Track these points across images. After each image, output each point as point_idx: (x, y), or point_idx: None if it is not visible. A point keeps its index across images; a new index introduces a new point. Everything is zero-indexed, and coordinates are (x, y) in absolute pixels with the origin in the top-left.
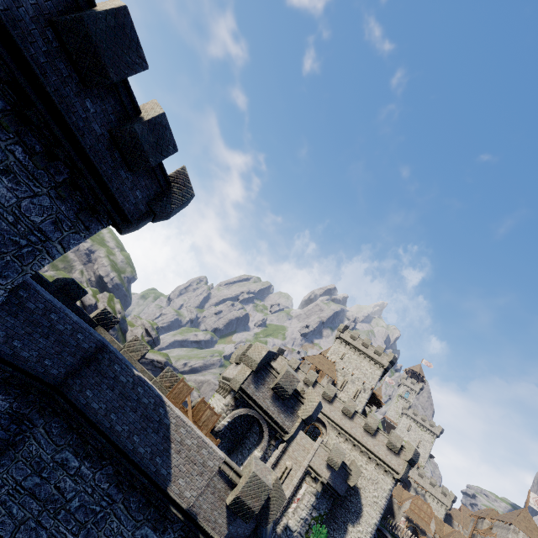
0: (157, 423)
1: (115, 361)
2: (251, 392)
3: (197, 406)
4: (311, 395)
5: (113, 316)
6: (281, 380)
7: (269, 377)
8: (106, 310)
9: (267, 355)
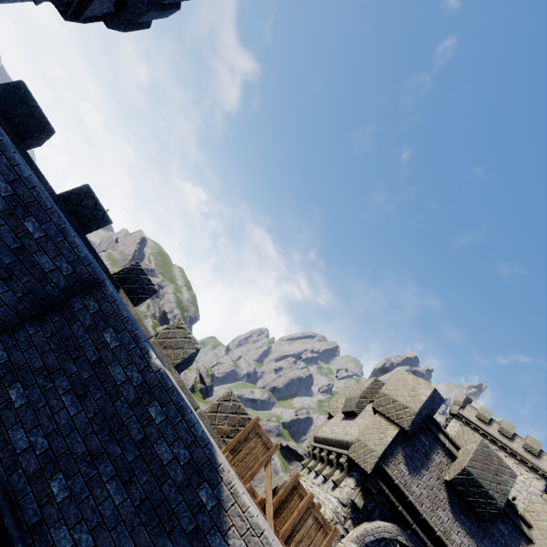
0: (186, 541)
1: (110, 322)
2: (402, 483)
3: (284, 494)
4: (546, 519)
5: (147, 279)
6: (472, 464)
7: (438, 452)
8: (138, 266)
9: (431, 398)
